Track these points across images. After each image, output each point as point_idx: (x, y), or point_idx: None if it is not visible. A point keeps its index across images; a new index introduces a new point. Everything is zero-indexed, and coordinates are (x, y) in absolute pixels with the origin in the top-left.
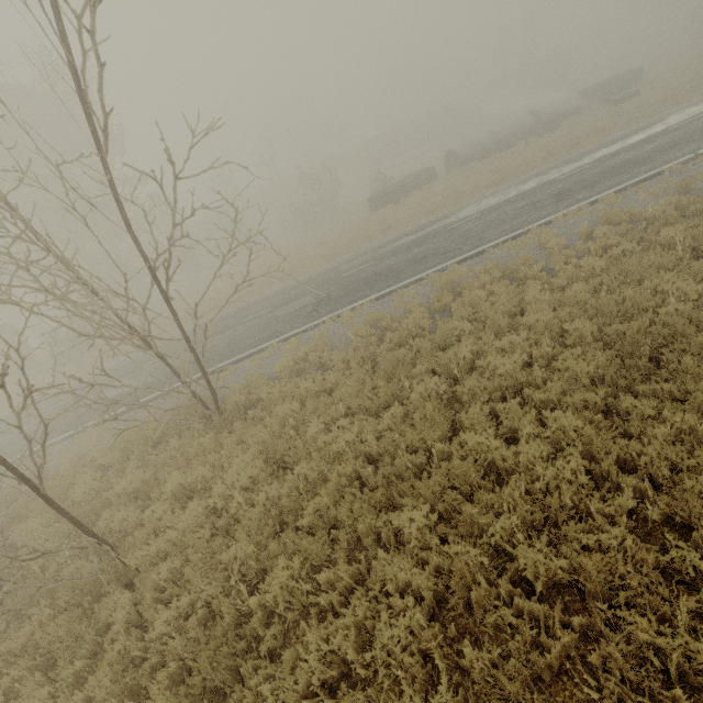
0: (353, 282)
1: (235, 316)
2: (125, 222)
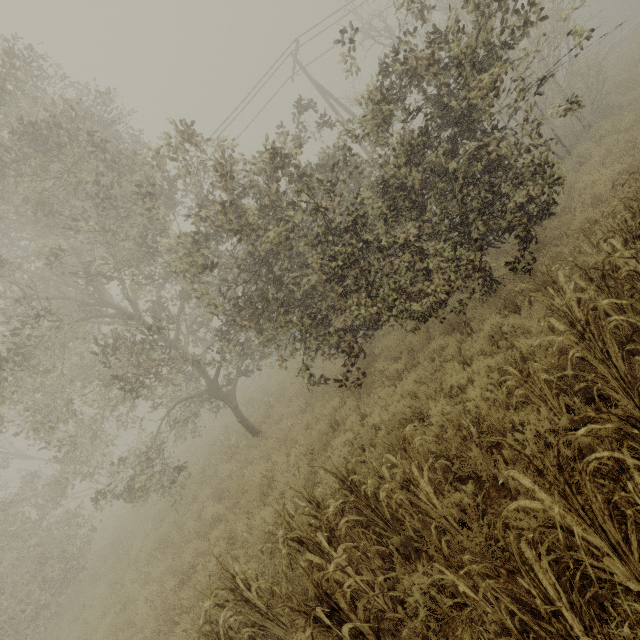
0: None
1: None
2: None
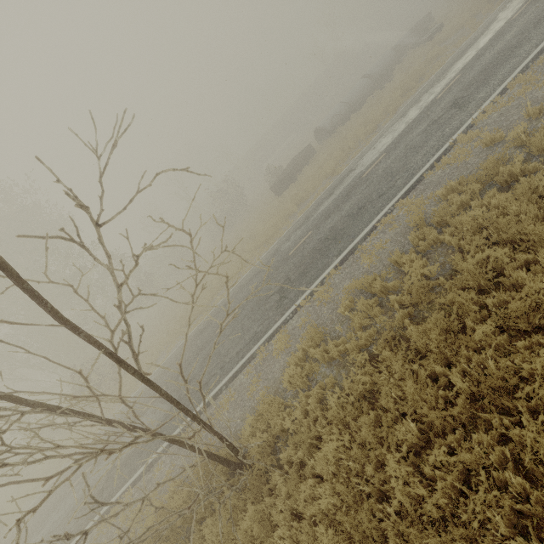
0: (304, 257)
1: (208, 328)
2: (49, 312)
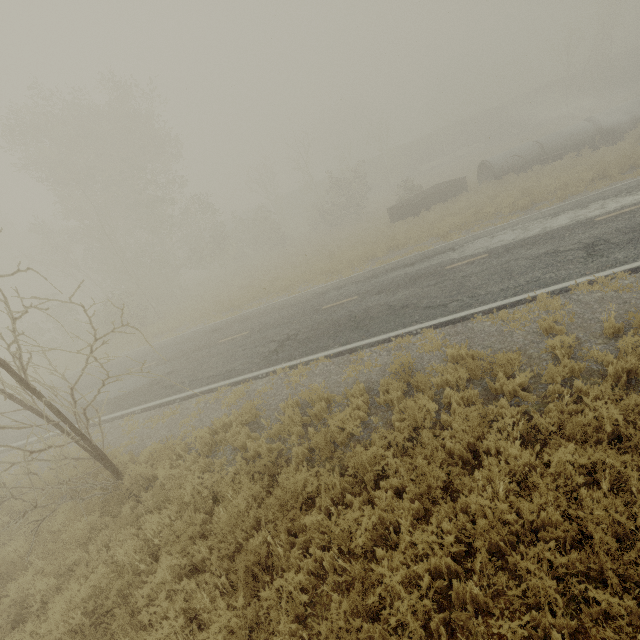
0: (325, 322)
1: (220, 332)
2: None
